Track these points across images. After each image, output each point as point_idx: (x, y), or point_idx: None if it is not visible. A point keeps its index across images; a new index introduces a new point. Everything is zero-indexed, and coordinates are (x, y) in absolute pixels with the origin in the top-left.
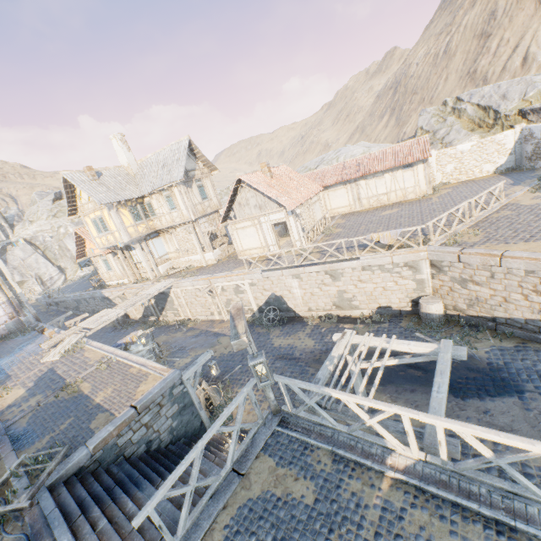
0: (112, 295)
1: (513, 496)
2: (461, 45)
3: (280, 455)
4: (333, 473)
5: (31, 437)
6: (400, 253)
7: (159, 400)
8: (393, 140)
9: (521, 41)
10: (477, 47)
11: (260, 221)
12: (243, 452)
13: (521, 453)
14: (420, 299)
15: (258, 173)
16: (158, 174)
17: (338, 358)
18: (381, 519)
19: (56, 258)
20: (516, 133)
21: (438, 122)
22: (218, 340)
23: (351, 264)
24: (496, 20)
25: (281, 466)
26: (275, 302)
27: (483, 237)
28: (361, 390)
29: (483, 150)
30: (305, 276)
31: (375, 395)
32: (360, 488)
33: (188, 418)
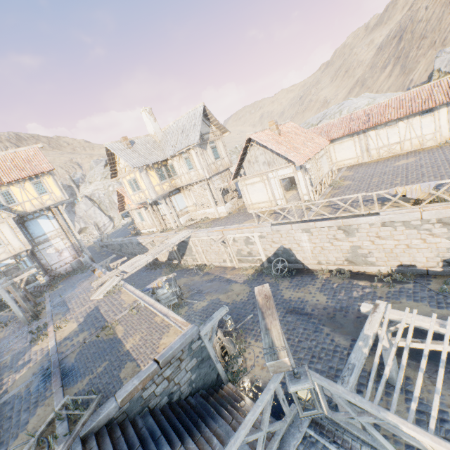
0: (144, 242)
1: None
2: None
3: None
4: None
5: (76, 375)
6: (432, 208)
7: (179, 354)
8: (398, 89)
9: None
10: None
11: (268, 176)
12: None
13: None
14: None
15: (266, 131)
16: (178, 139)
17: (373, 338)
18: None
19: (107, 209)
20: None
21: None
22: (230, 286)
23: (368, 219)
24: None
25: None
26: (284, 254)
27: None
28: (417, 395)
29: None
30: (315, 231)
31: (408, 371)
32: None
33: (206, 370)
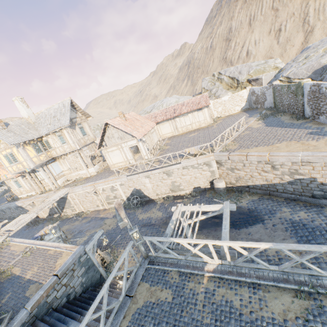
0: (25, 204)
1: (258, 270)
2: (218, 44)
3: (151, 280)
4: (180, 282)
5: None
6: (201, 158)
7: (72, 267)
8: (191, 93)
9: (245, 44)
10: (225, 46)
11: (122, 146)
12: (130, 284)
13: (257, 249)
14: (214, 181)
15: (117, 118)
16: (51, 122)
17: (176, 220)
18: (205, 297)
19: None
20: (247, 91)
21: (211, 85)
22: (104, 222)
23: (176, 166)
24: (232, 33)
25: (152, 286)
26: (137, 193)
27: (238, 145)
28: (189, 235)
29: (234, 99)
30: (152, 176)
31: (197, 236)
32: (194, 285)
33: (92, 274)
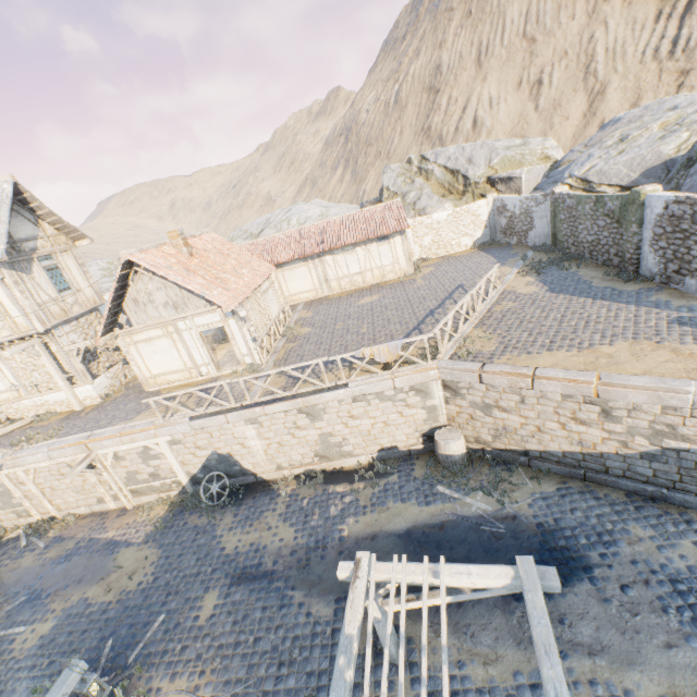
0: None
1: None
2: (411, 96)
3: None
4: None
5: None
6: (403, 373)
7: None
8: (352, 199)
9: (469, 103)
10: (428, 102)
11: (179, 327)
12: None
13: None
14: (435, 435)
15: (165, 248)
16: None
17: (359, 635)
18: None
19: None
20: (490, 204)
21: (406, 183)
22: (115, 559)
23: (336, 394)
24: (443, 76)
25: None
26: (221, 464)
27: (499, 342)
28: None
29: (459, 220)
30: (267, 419)
31: (409, 627)
32: None
33: None
